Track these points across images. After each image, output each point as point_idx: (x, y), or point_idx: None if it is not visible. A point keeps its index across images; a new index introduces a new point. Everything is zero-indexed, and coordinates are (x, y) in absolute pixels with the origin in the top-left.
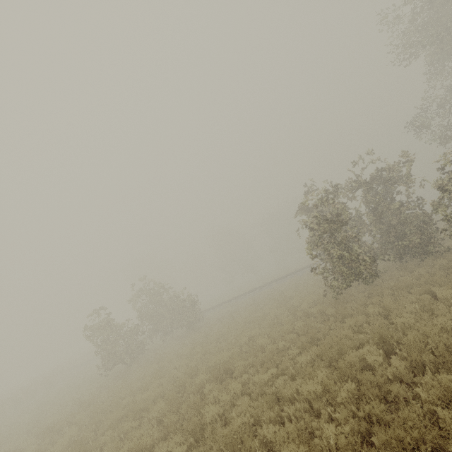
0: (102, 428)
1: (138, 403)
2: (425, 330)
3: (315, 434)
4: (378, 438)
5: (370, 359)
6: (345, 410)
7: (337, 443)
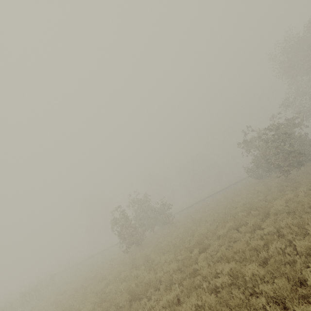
0: (190, 246)
1: (210, 229)
2: None
3: None
4: None
5: None
6: None
7: None
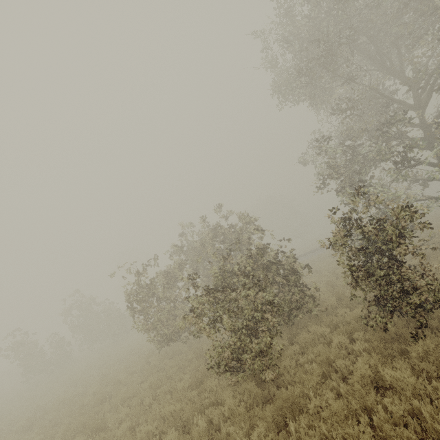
0: None
1: None
2: (103, 436)
3: None
4: None
5: None
6: None
7: None
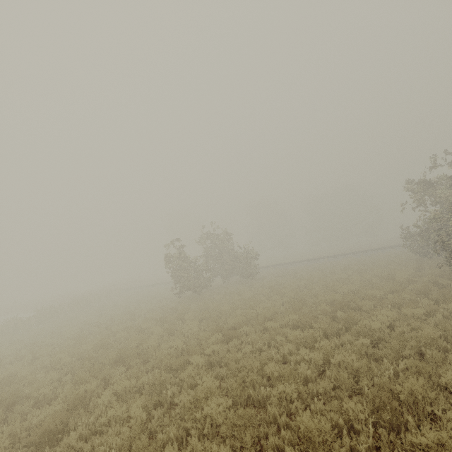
0: (228, 325)
1: (263, 313)
2: None
3: None
4: None
5: None
6: None
7: None
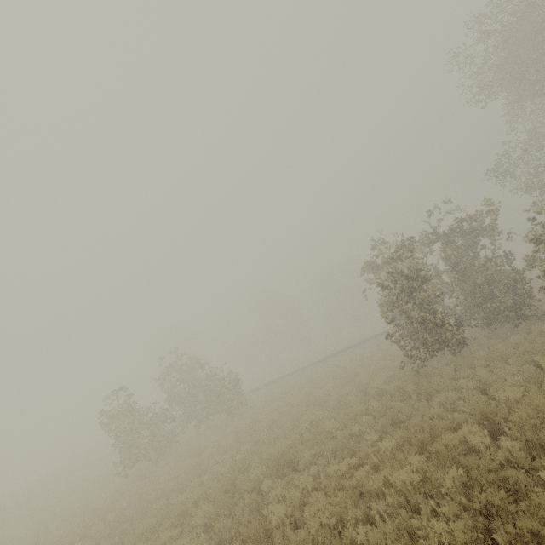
0: (129, 540)
1: (176, 507)
2: (538, 405)
3: (416, 535)
4: (501, 535)
5: (474, 440)
6: (453, 503)
7: (452, 541)
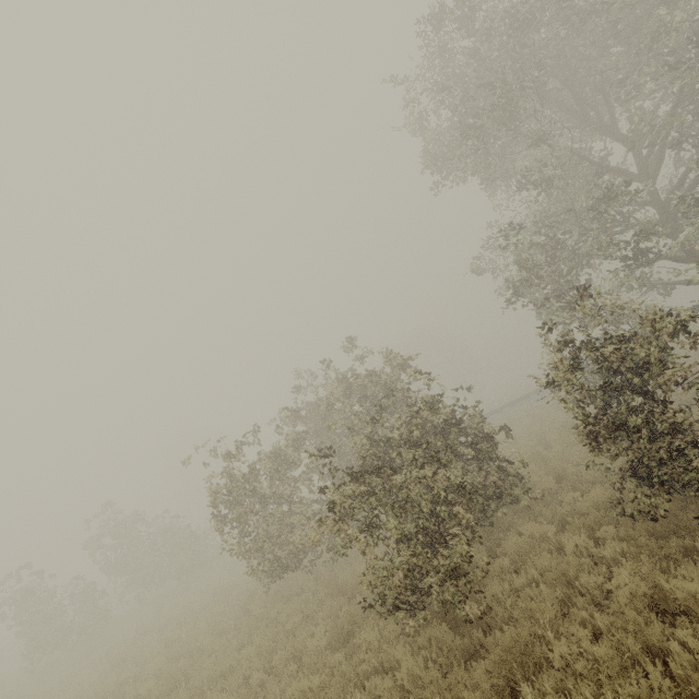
0: None
1: None
2: None
3: None
4: None
5: None
6: None
7: None
